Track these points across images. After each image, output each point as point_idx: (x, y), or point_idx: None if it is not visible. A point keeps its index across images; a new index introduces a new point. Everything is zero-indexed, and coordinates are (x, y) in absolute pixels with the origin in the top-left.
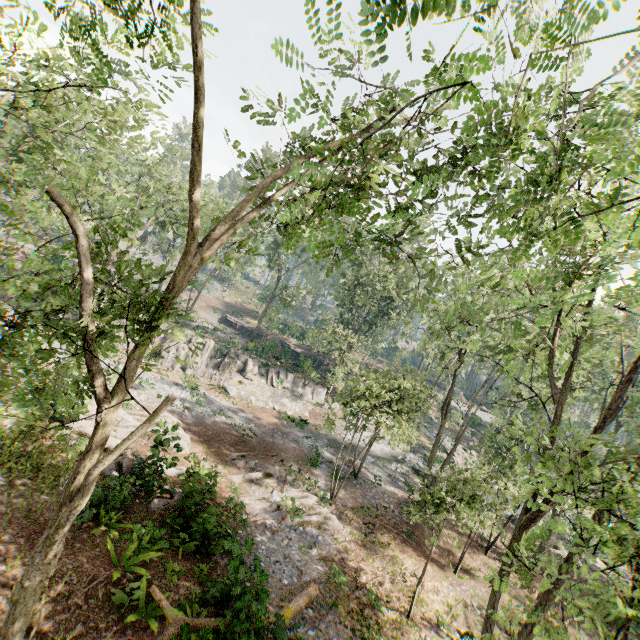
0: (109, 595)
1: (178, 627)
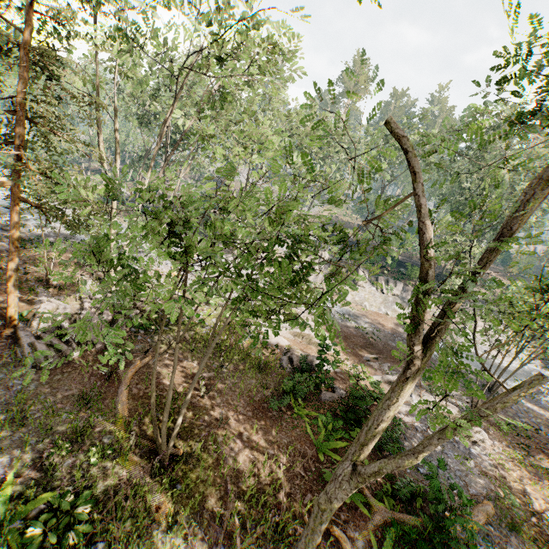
0: (319, 471)
1: (382, 516)
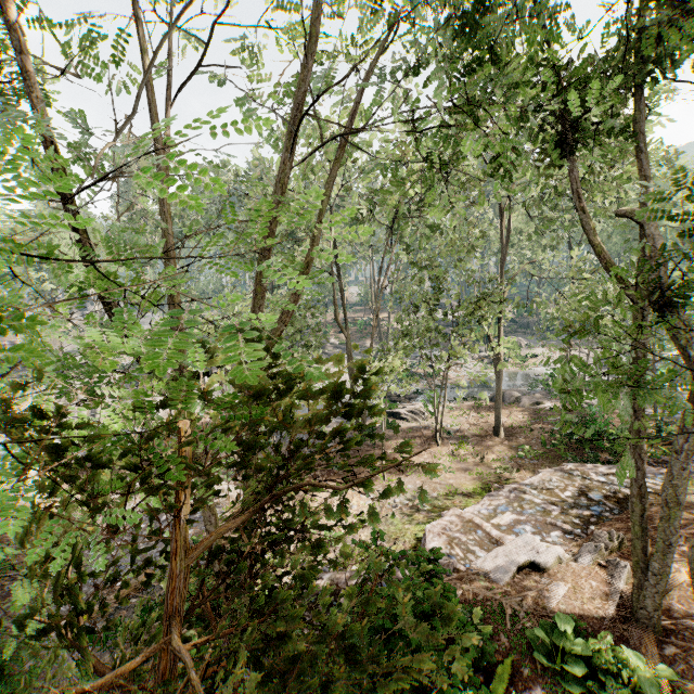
0: None
1: None
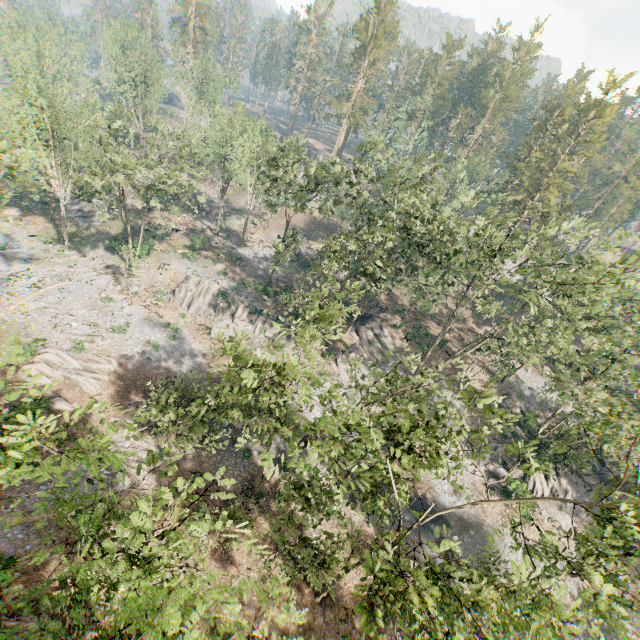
0: None
1: None
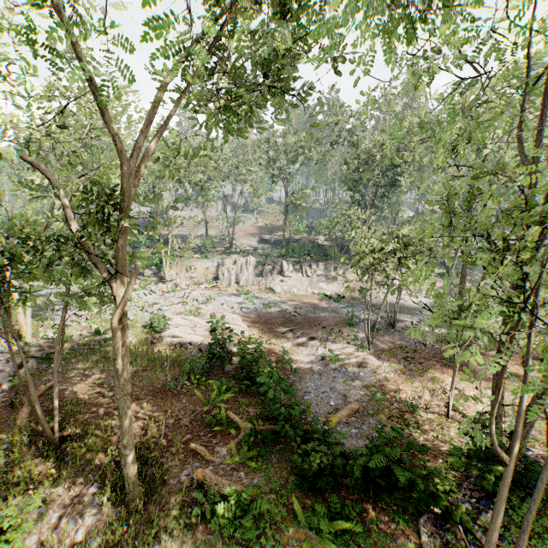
0: (204, 419)
1: (249, 432)
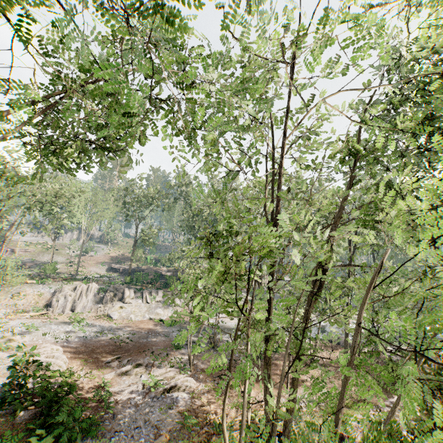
0: None
1: None
